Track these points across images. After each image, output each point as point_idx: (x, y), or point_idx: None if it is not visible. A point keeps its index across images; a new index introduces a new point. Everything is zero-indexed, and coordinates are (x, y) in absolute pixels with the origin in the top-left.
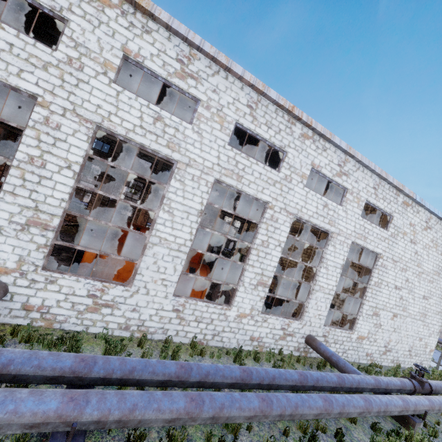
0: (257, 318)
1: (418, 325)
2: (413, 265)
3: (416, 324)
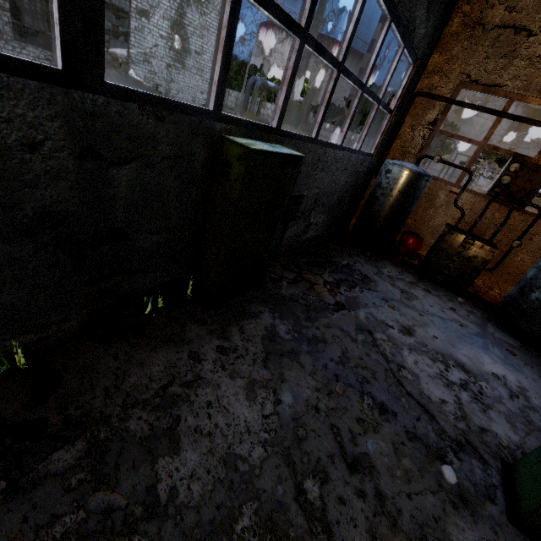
0: (14, 44)
1: (196, 79)
2: (175, 15)
3: (194, 78)
